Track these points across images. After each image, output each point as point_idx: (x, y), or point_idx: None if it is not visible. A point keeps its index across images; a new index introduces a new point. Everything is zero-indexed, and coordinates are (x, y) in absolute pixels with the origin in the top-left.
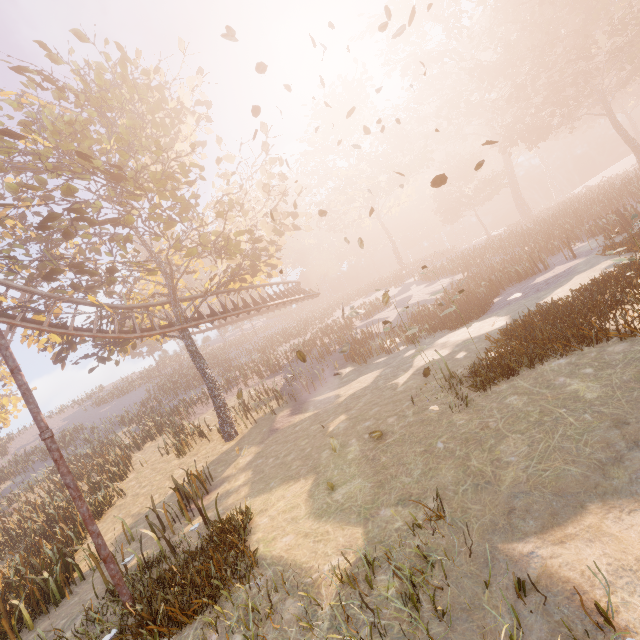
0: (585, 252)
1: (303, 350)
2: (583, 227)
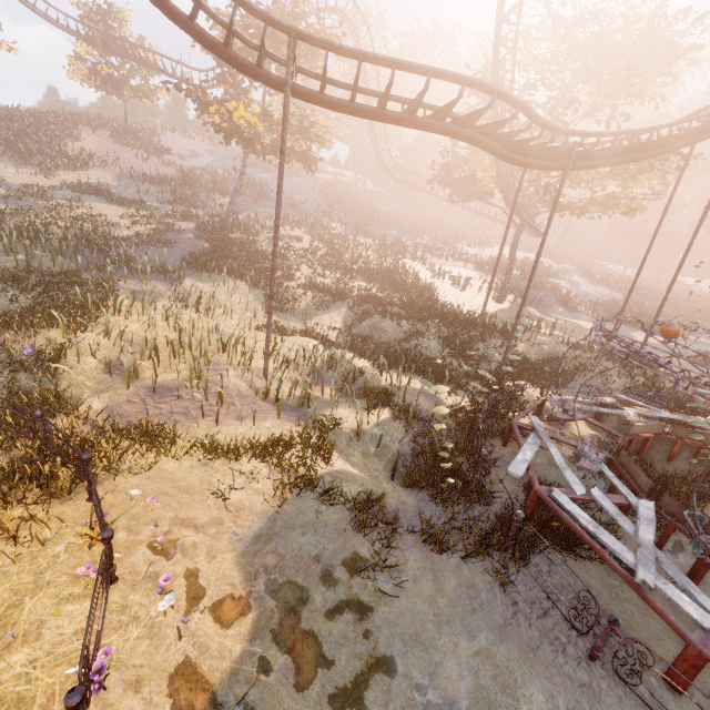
0: None
1: None
2: None
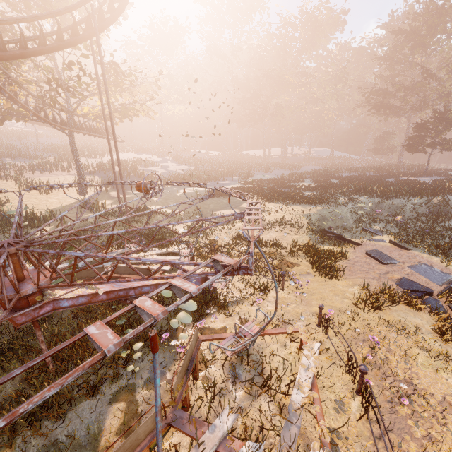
0: (235, 180)
1: (109, 168)
2: (239, 172)
